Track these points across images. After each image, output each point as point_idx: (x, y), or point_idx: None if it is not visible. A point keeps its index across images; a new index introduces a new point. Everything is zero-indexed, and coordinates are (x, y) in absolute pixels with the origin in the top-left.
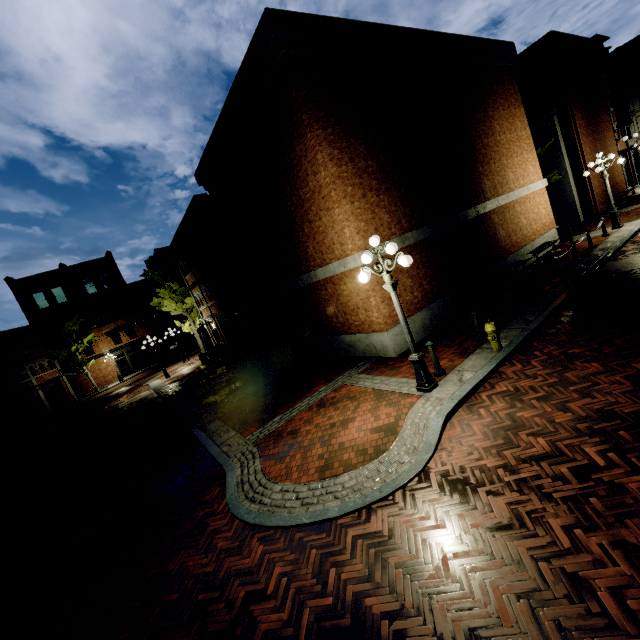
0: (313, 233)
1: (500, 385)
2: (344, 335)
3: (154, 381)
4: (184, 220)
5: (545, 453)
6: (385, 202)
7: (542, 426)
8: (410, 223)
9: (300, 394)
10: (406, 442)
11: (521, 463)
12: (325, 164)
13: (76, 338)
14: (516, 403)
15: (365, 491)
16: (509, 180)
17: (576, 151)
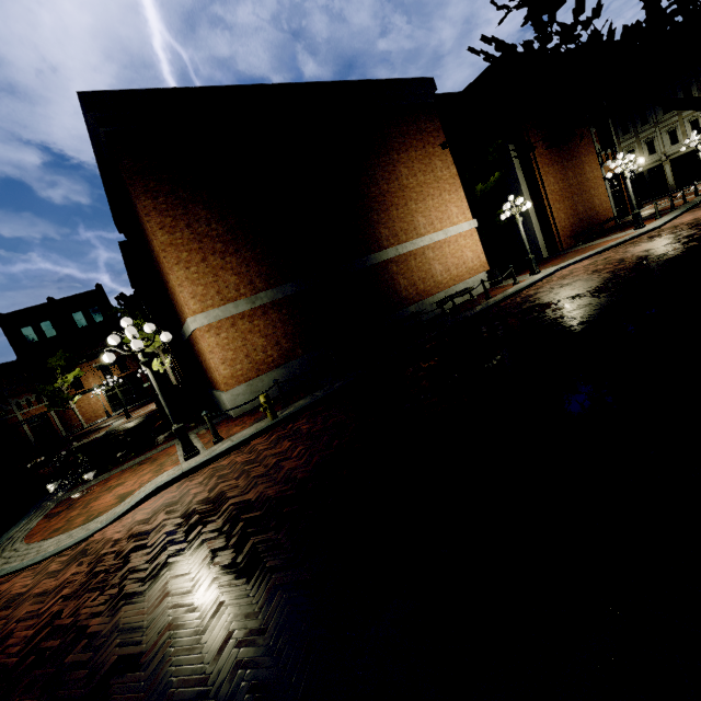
0: (172, 293)
1: (229, 458)
2: (214, 391)
3: (119, 420)
4: (126, 262)
5: (147, 530)
6: (233, 264)
7: (183, 504)
8: (267, 282)
9: (147, 451)
10: (115, 510)
11: (127, 538)
12: (153, 233)
13: (61, 373)
14: (207, 479)
15: (40, 555)
16: (418, 225)
17: (536, 182)
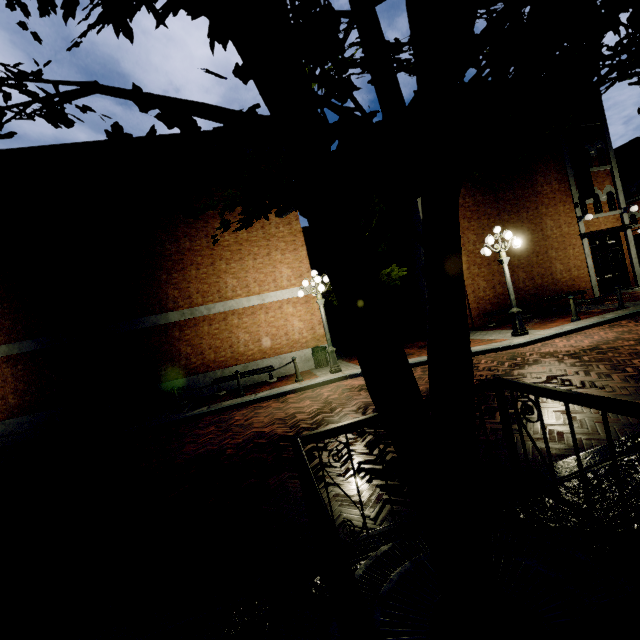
0: None
1: None
2: None
3: None
4: None
5: None
6: None
7: None
8: (8, 336)
9: None
10: None
11: None
12: None
13: None
14: None
15: None
16: (225, 287)
17: None
